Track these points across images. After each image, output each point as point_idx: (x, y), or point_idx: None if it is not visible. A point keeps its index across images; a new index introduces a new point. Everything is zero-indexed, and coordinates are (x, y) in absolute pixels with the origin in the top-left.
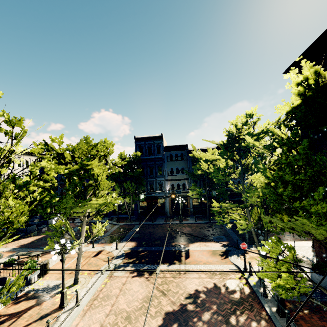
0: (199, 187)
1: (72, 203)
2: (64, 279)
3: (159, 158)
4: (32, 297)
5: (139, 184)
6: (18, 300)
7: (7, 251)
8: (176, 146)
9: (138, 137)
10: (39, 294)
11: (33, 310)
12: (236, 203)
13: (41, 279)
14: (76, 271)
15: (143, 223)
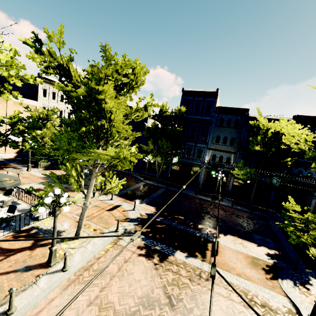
0: (251, 167)
1: (69, 145)
2: (54, 236)
3: (206, 120)
4: (31, 236)
5: (175, 145)
6: (19, 234)
7: (42, 177)
8: (232, 109)
9: (187, 90)
10: (39, 235)
11: (23, 254)
12: (294, 199)
13: (50, 218)
14: (78, 225)
15: (170, 188)
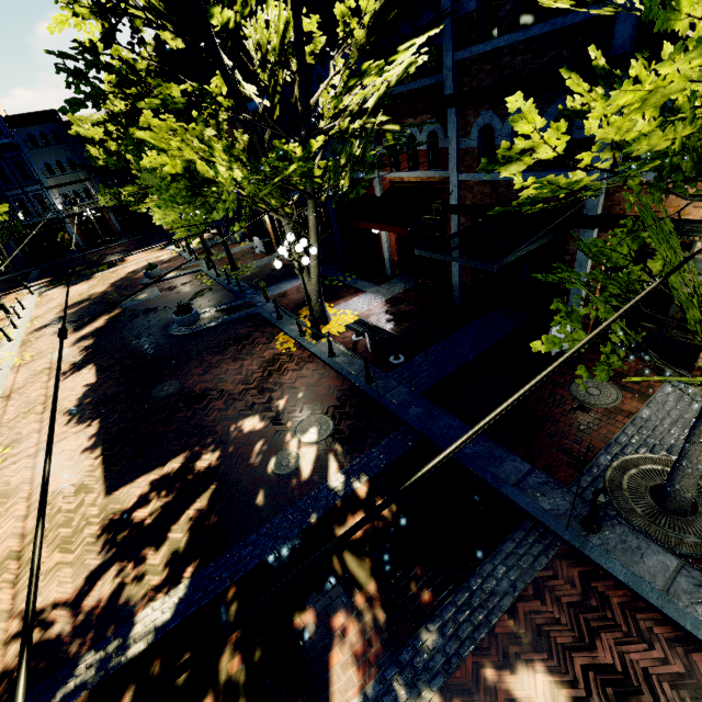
0: (112, 187)
1: None
2: None
3: (7, 146)
4: None
5: None
6: None
7: None
8: (32, 114)
9: None
10: None
11: None
12: None
13: None
14: None
15: (45, 265)
